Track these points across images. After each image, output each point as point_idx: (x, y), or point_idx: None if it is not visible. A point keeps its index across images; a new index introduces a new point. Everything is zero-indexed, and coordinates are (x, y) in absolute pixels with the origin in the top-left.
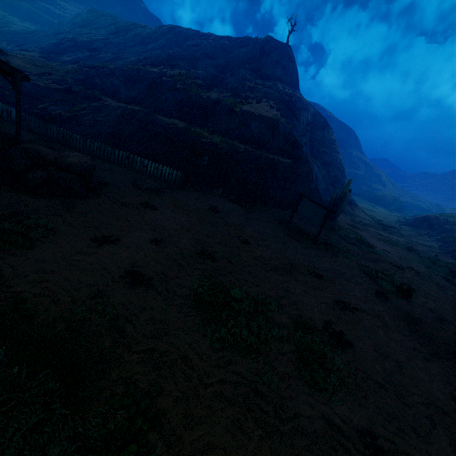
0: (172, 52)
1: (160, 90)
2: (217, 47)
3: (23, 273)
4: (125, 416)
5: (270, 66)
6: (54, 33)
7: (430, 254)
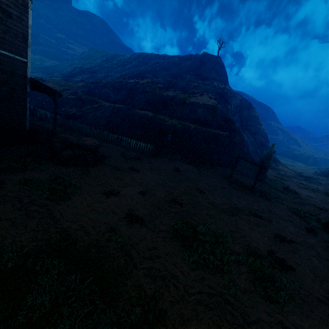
0: (141, 69)
1: (135, 93)
2: (171, 63)
3: (66, 216)
4: (140, 312)
5: (207, 71)
6: (69, 65)
7: None
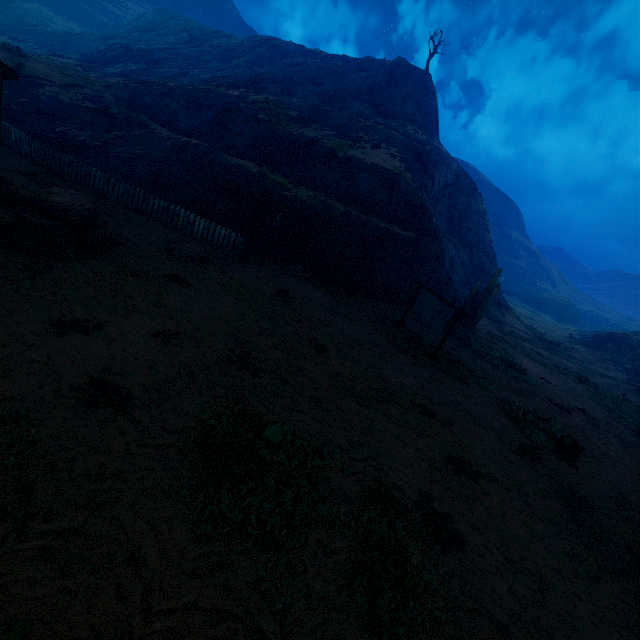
0: (260, 71)
1: (234, 120)
2: (326, 69)
3: None
4: None
5: (398, 100)
6: (104, 38)
7: (614, 391)
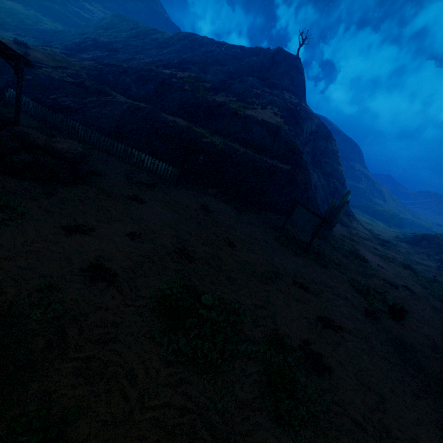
0: (185, 56)
1: (168, 90)
2: (229, 55)
3: None
4: None
5: (278, 76)
6: (79, 34)
7: (428, 274)
